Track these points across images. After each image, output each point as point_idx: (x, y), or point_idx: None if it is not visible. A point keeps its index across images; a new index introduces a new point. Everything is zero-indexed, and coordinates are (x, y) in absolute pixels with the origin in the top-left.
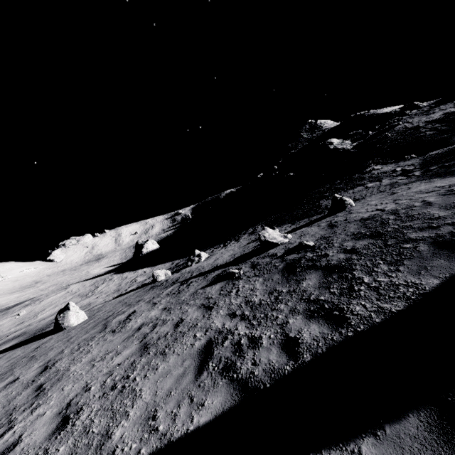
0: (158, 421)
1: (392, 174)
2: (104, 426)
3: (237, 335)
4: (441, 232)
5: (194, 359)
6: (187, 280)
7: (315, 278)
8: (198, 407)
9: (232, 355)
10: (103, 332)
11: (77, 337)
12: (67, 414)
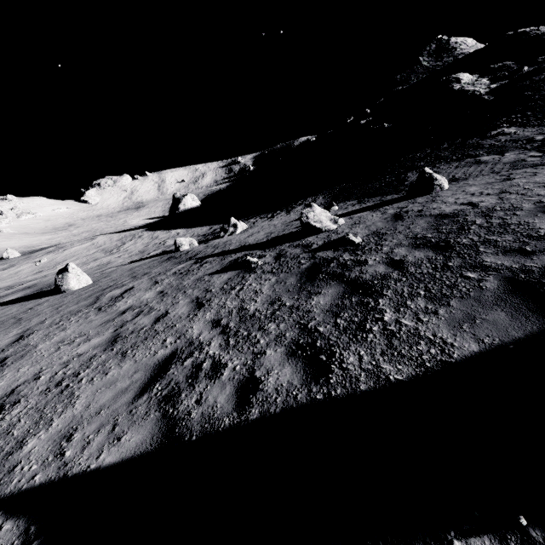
0: (70, 444)
1: (526, 145)
2: (24, 430)
3: (204, 354)
4: (531, 263)
5: (146, 373)
6: (204, 258)
7: (331, 295)
8: (114, 440)
9: (184, 381)
10: (90, 307)
11: (67, 306)
12: (5, 402)
